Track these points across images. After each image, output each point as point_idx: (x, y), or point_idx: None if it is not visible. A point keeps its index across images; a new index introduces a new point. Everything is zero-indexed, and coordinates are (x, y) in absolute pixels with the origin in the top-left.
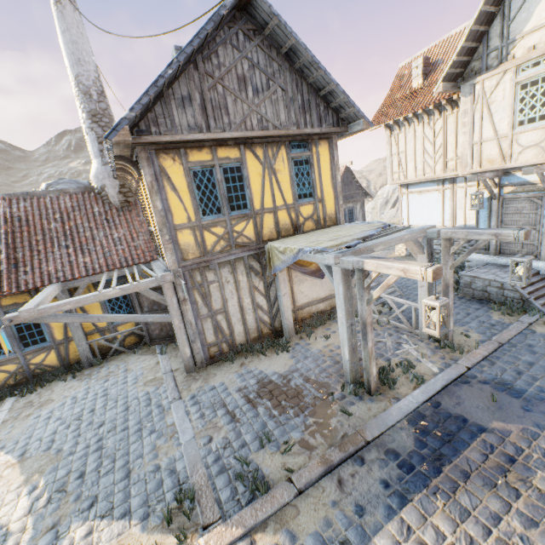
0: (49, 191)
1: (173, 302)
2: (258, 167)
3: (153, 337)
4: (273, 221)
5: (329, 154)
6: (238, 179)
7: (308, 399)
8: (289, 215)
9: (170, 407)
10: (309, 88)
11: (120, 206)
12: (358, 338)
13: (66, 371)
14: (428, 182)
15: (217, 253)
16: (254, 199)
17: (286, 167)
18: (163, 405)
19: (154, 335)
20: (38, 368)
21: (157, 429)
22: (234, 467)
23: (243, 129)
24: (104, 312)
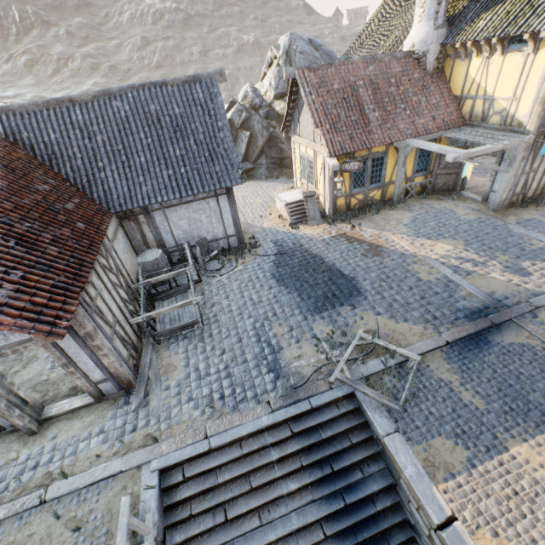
0: (385, 55)
1: (517, 159)
2: None
3: (434, 189)
4: None
5: None
6: None
7: None
8: None
9: (508, 227)
10: None
11: (432, 73)
12: None
13: (383, 205)
14: None
15: None
16: None
17: None
18: (501, 226)
19: (436, 187)
20: (370, 200)
21: (514, 235)
22: None
23: None
24: (413, 166)
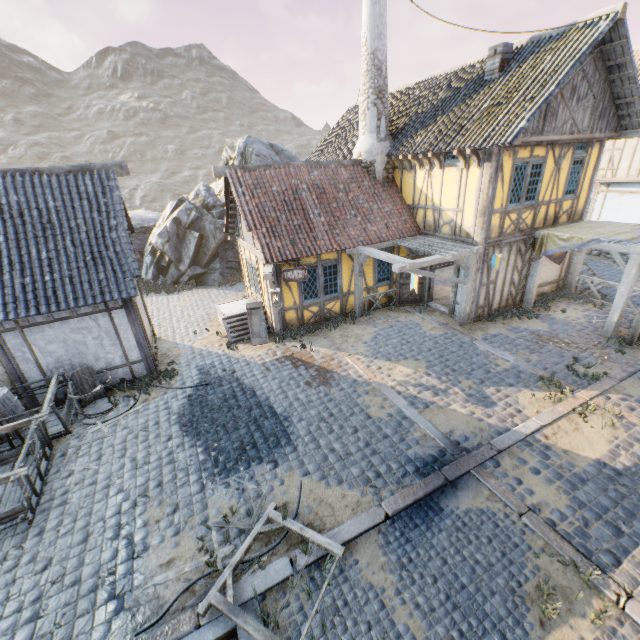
0: (331, 162)
1: (472, 270)
2: (551, 165)
3: (401, 300)
4: (544, 213)
5: (596, 156)
6: (537, 174)
7: (583, 345)
8: (555, 208)
9: (474, 343)
10: (610, 97)
11: (382, 182)
12: (590, 314)
13: (345, 318)
14: (636, 184)
15: (506, 235)
16: (540, 193)
17: (567, 166)
18: (467, 342)
19: (403, 298)
20: (328, 313)
21: (480, 353)
22: (562, 371)
23: (559, 133)
24: (373, 275)
